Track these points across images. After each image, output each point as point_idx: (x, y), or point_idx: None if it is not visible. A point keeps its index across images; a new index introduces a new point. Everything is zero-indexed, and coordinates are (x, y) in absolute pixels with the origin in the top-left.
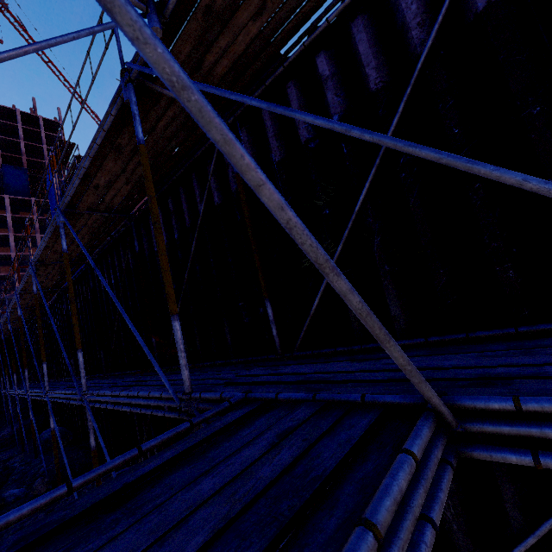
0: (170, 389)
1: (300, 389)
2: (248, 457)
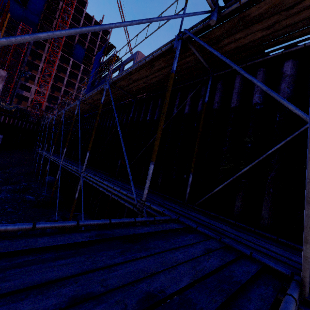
0: (134, 194)
1: (206, 229)
2: (194, 252)
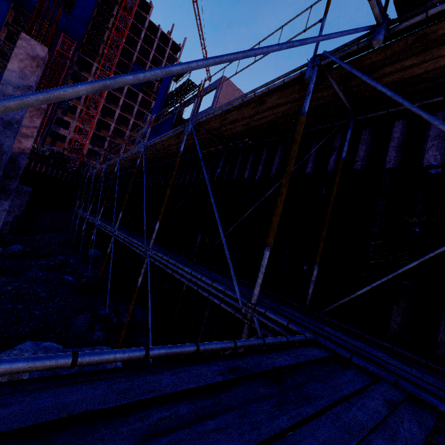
0: (238, 292)
1: (361, 360)
2: (376, 409)
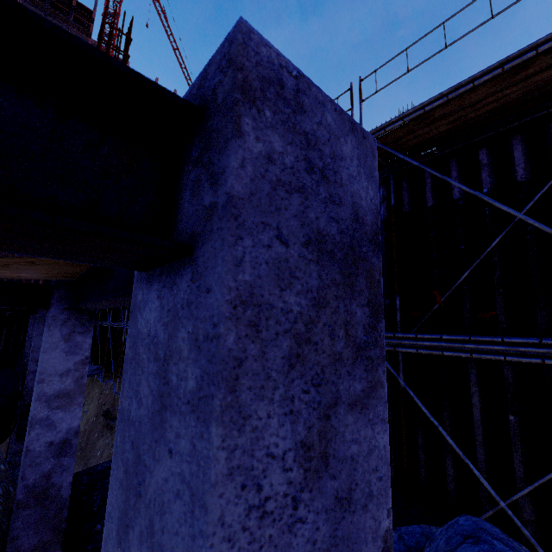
0: None
1: None
2: None
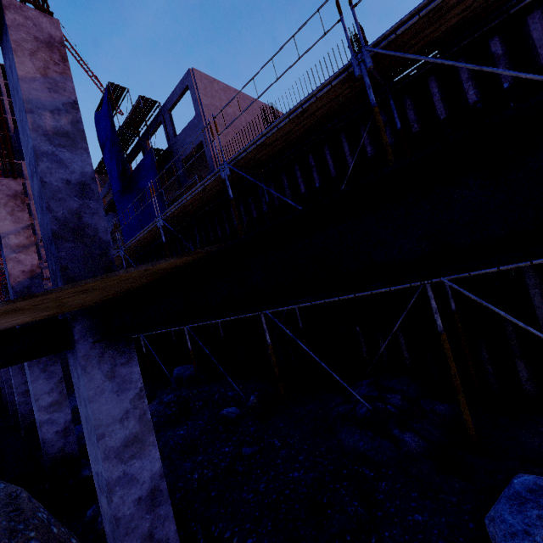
0: None
1: None
2: None
